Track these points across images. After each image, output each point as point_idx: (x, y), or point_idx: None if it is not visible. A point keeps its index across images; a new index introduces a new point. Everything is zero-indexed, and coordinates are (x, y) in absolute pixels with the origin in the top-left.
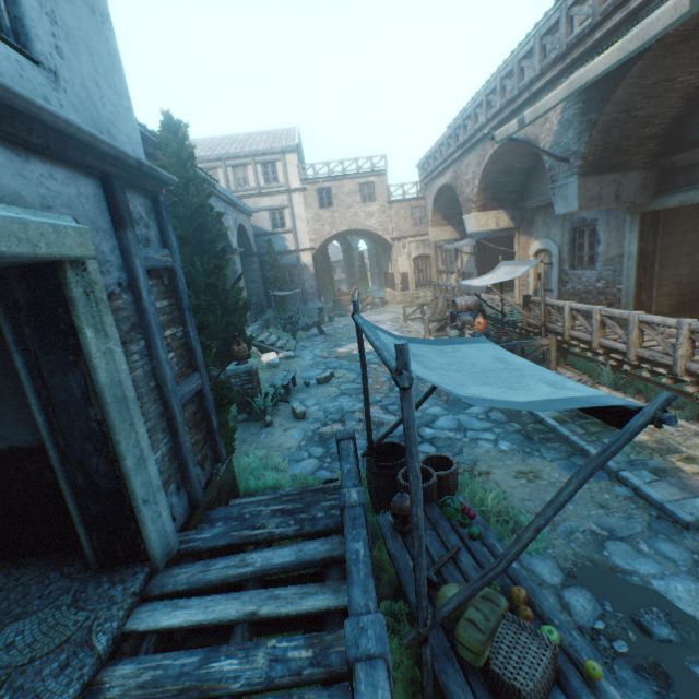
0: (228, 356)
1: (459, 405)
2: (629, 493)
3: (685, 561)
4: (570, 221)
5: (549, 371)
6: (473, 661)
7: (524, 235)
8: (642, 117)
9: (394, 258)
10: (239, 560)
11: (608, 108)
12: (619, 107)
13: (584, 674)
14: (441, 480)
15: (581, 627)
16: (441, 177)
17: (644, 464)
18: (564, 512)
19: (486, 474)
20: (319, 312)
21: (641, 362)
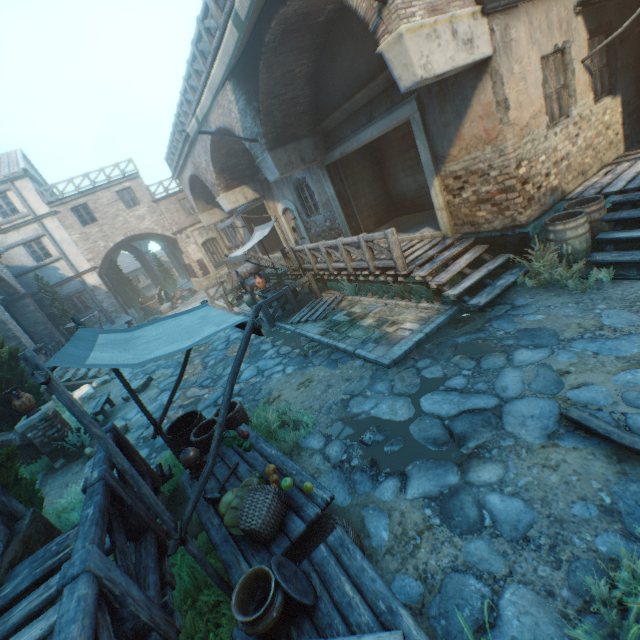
0: (15, 414)
1: (258, 355)
2: (362, 362)
3: (388, 389)
4: (292, 182)
5: (228, 314)
6: (240, 532)
7: (270, 201)
8: (290, 99)
9: (184, 250)
10: (43, 589)
11: (262, 97)
12: (269, 95)
13: (306, 493)
14: (231, 421)
15: (335, 465)
16: (186, 169)
17: (370, 339)
18: (327, 397)
19: (279, 398)
20: (129, 326)
21: (357, 271)
